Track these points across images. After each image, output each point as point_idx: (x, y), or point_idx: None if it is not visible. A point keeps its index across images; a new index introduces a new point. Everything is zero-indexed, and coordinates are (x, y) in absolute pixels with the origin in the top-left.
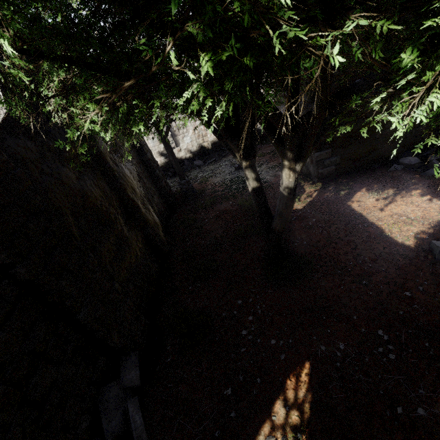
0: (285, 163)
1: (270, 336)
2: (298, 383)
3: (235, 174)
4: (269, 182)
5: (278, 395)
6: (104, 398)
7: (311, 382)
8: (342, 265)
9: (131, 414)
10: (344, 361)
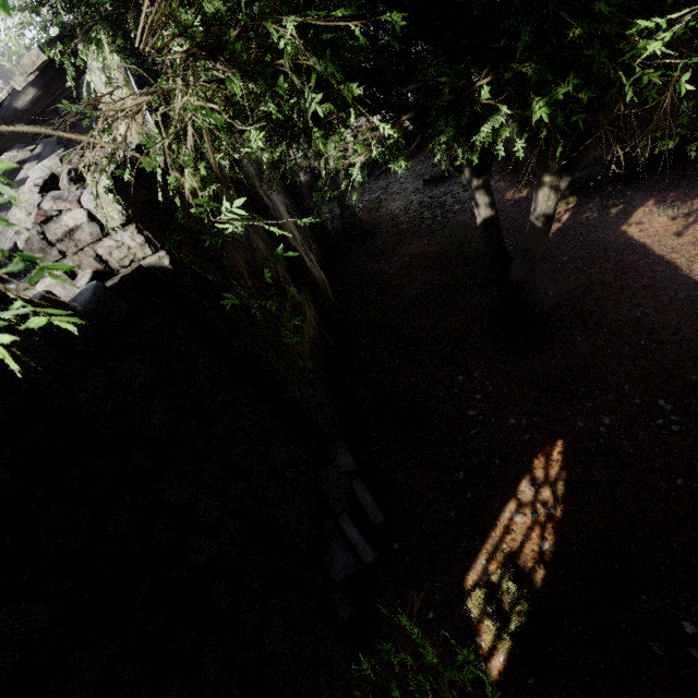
0: (544, 180)
1: (508, 415)
2: (548, 463)
3: (425, 193)
4: None
5: (524, 475)
6: (324, 480)
7: (565, 460)
8: (609, 321)
9: (359, 494)
10: (610, 436)
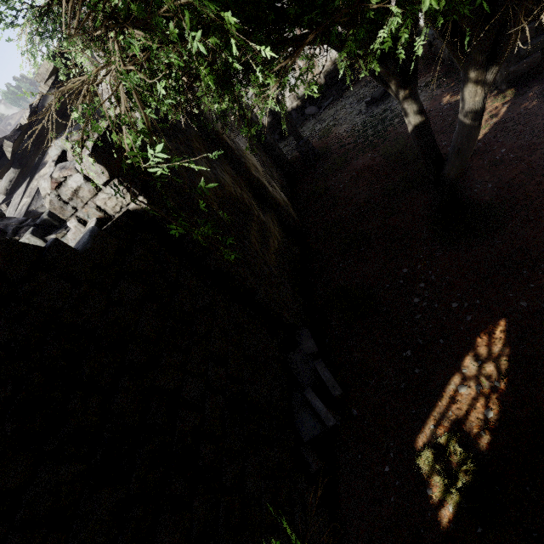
0: (469, 77)
1: (450, 300)
2: (491, 341)
3: (367, 113)
4: None
5: (467, 352)
6: (292, 361)
7: (508, 338)
8: None
9: (320, 372)
10: None
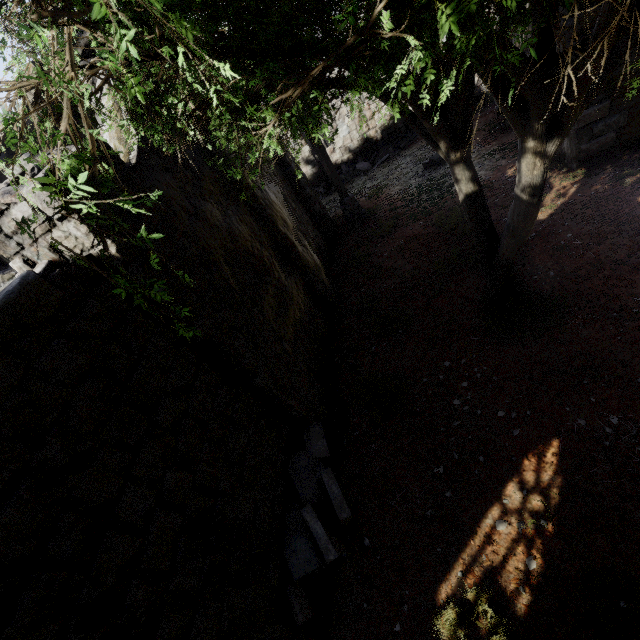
0: (527, 146)
1: (496, 407)
2: (540, 465)
3: (424, 177)
4: (484, 181)
5: (511, 477)
6: (294, 467)
7: (561, 464)
8: (620, 303)
9: (327, 484)
10: (618, 439)
